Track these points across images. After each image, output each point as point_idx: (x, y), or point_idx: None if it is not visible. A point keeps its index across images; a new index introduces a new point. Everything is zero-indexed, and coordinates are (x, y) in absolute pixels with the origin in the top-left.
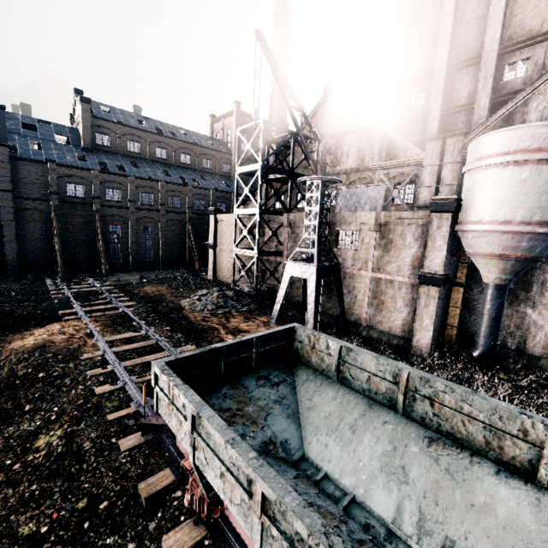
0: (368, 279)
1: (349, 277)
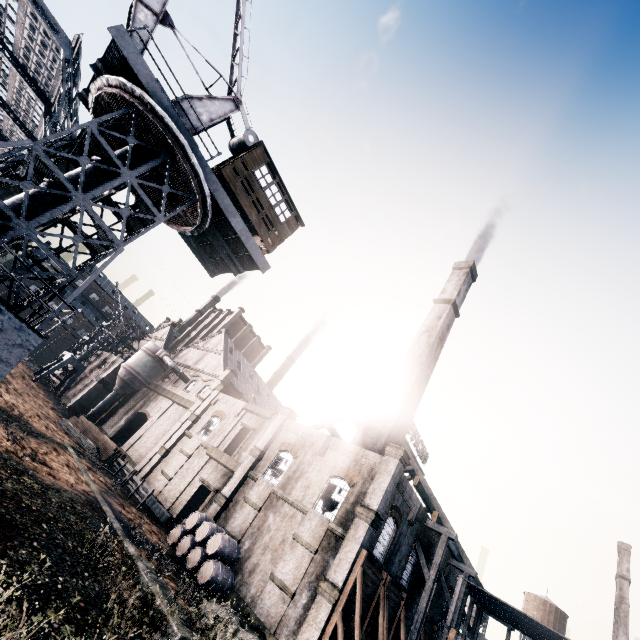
0: (91, 380)
1: (88, 379)
